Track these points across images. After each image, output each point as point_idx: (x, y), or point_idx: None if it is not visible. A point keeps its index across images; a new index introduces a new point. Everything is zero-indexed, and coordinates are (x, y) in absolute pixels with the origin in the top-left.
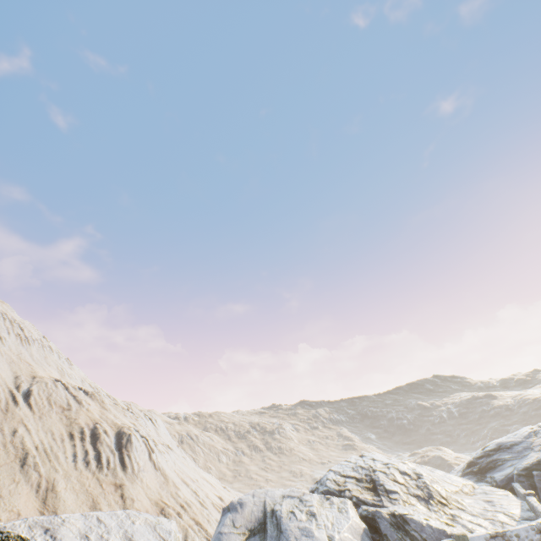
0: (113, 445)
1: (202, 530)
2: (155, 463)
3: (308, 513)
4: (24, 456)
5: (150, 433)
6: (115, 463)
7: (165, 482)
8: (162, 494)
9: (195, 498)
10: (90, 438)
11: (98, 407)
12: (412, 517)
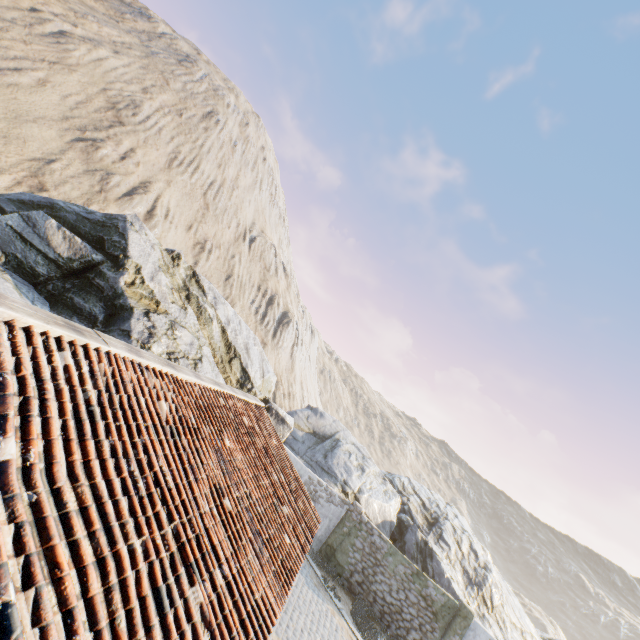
0: (277, 317)
1: None
2: (293, 354)
3: (360, 466)
4: (230, 275)
5: (304, 335)
6: (271, 328)
7: (290, 370)
8: (283, 375)
9: (300, 400)
10: (267, 299)
11: (285, 286)
12: (440, 561)
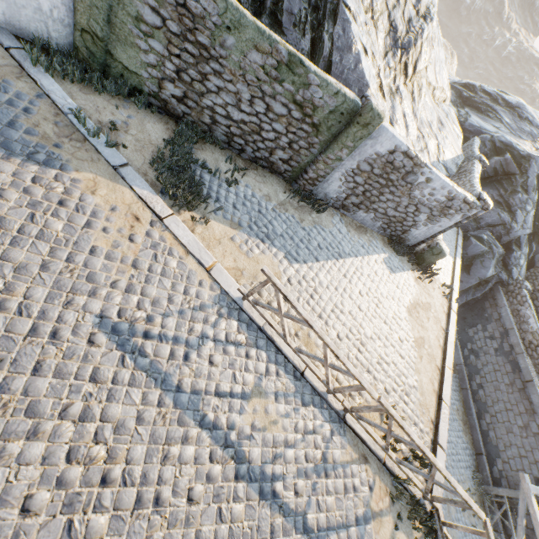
0: None
1: None
2: None
3: None
4: None
5: None
6: None
7: None
8: None
9: None
10: None
11: None
12: (350, 23)
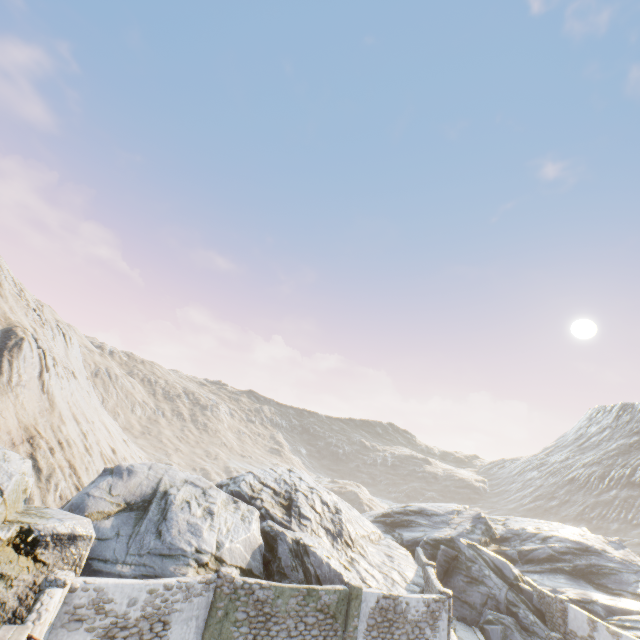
0: None
1: (74, 476)
2: (45, 385)
3: (207, 510)
4: None
5: (55, 349)
6: None
7: (49, 409)
8: (39, 422)
9: (82, 440)
10: None
11: None
12: (316, 551)
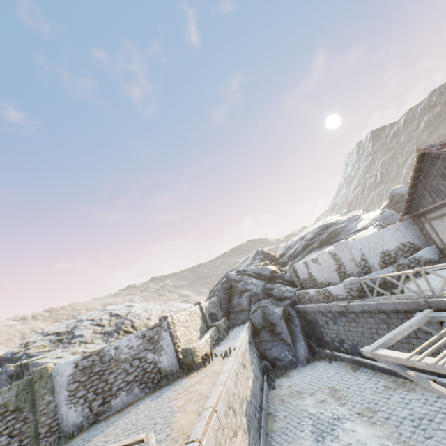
0: None
1: None
2: None
3: None
4: None
5: None
6: None
7: None
8: None
9: None
10: None
11: None
12: (38, 361)
